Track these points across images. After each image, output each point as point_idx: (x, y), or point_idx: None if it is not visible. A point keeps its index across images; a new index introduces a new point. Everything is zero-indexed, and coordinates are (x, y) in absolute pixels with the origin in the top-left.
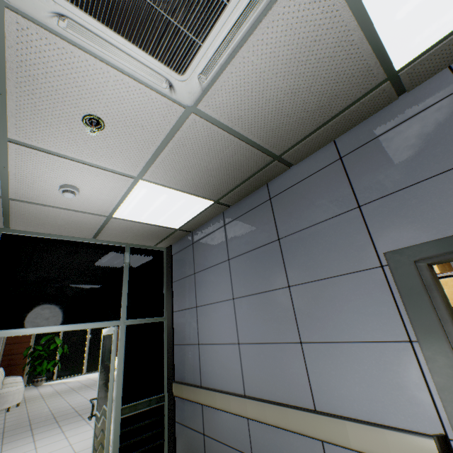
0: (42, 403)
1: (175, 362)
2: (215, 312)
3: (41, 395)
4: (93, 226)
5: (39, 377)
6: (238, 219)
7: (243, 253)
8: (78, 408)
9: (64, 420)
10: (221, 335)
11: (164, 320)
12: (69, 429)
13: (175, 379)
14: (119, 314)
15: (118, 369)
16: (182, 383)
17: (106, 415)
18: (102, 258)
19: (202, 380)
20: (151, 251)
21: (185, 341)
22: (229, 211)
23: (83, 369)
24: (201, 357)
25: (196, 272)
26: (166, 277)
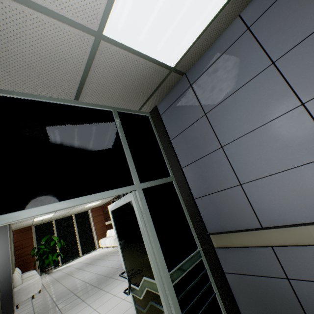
0: (59, 285)
1: (203, 215)
2: (263, 137)
3: (55, 279)
4: (75, 68)
5: (48, 267)
6: (278, 1)
7: (309, 35)
8: (90, 281)
9: (83, 294)
10: (289, 159)
11: (173, 179)
12: (93, 301)
13: (208, 232)
14: (131, 179)
15: (151, 235)
16: (227, 232)
17: (155, 287)
18: (93, 122)
19: (261, 221)
20: (137, 116)
21: (212, 190)
22: (253, 5)
23: (79, 254)
24: (250, 196)
25: (207, 111)
26: (160, 140)
